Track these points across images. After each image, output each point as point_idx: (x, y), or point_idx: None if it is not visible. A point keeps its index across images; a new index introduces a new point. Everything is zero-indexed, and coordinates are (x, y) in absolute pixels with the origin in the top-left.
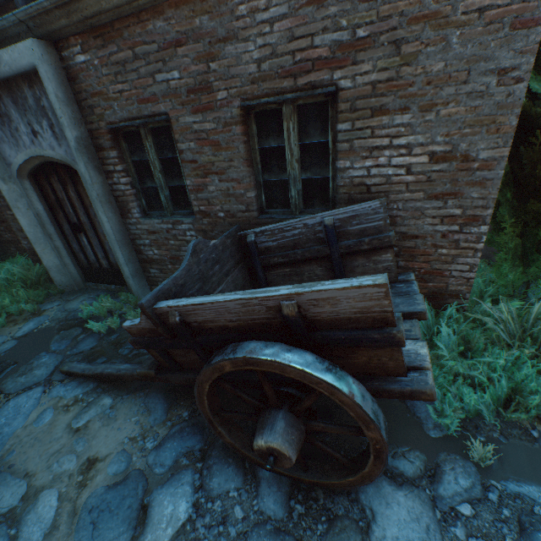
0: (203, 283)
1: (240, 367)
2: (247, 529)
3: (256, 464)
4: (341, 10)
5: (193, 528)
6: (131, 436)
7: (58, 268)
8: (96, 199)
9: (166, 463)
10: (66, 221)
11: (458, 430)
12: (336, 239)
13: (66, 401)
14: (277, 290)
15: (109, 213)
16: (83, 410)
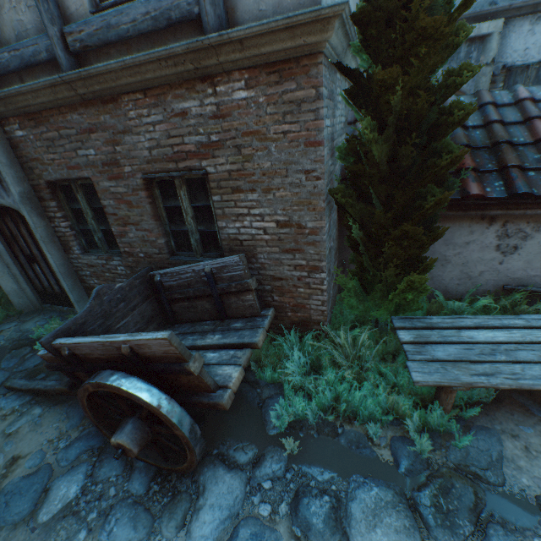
0: (105, 319)
1: (97, 388)
2: (114, 502)
3: (135, 457)
4: (198, 122)
5: (77, 503)
6: (50, 439)
7: (16, 292)
8: (40, 240)
9: (70, 458)
10: (21, 252)
11: (289, 429)
12: (214, 283)
13: (5, 411)
14: (119, 337)
15: (53, 250)
16: (17, 418)
